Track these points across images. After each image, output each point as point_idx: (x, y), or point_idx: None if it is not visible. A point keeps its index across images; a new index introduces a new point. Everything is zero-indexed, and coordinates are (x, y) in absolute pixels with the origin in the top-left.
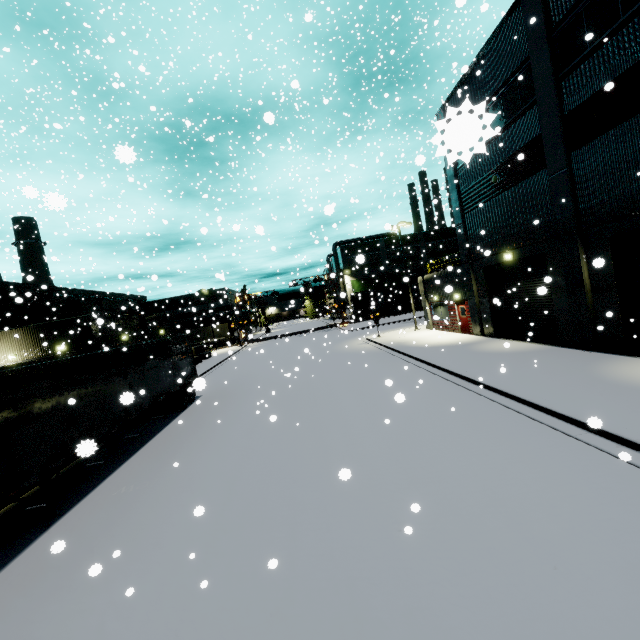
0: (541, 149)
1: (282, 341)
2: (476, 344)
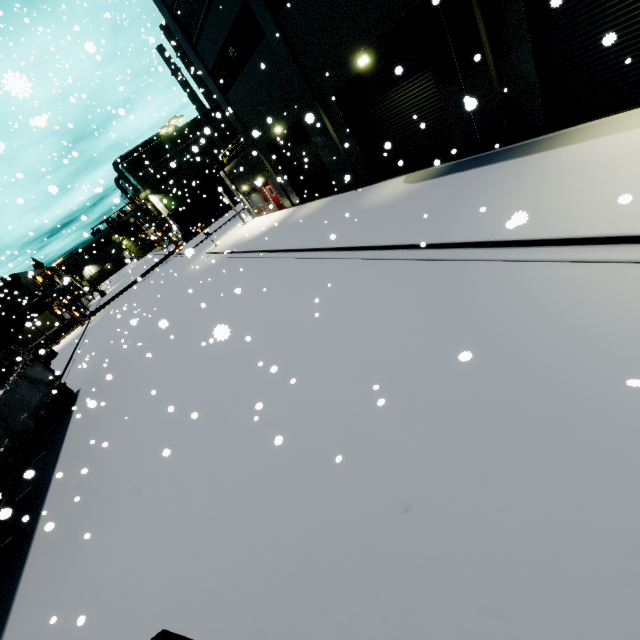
0: (254, 15)
1: (126, 297)
2: (291, 217)
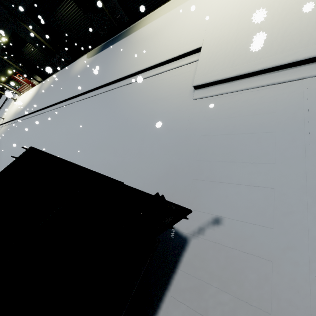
0: None
1: None
2: (40, 89)
